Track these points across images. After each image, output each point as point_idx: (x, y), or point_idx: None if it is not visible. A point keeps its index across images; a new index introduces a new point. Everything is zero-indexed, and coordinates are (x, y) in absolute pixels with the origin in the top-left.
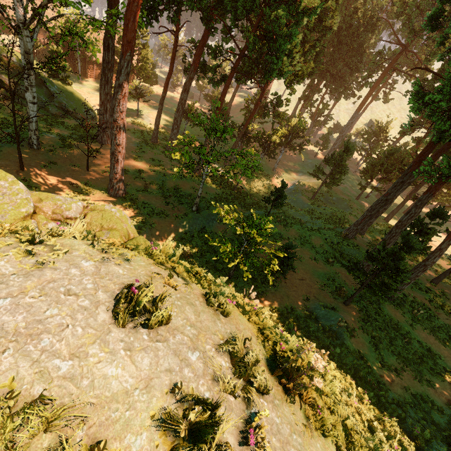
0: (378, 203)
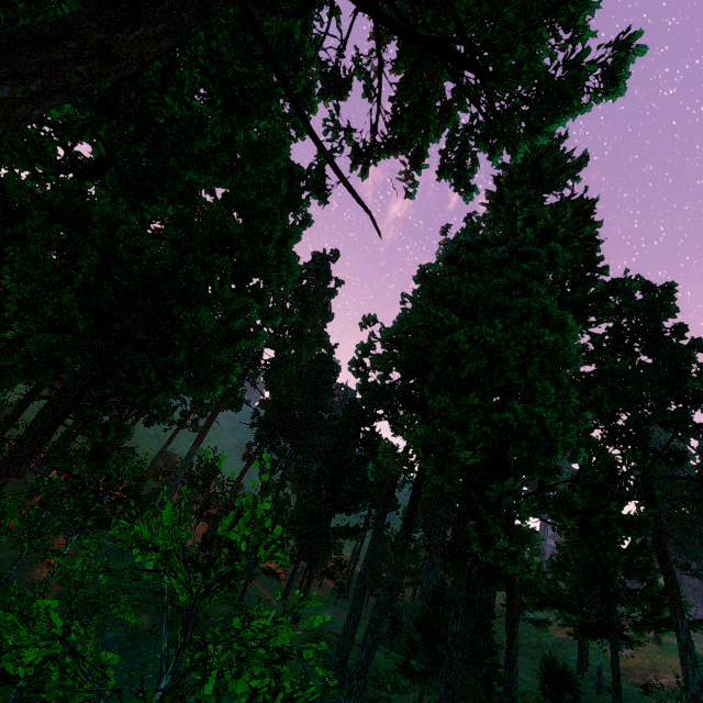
0: (382, 609)
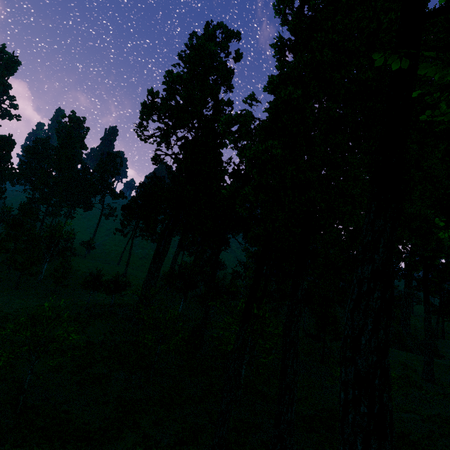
0: None
